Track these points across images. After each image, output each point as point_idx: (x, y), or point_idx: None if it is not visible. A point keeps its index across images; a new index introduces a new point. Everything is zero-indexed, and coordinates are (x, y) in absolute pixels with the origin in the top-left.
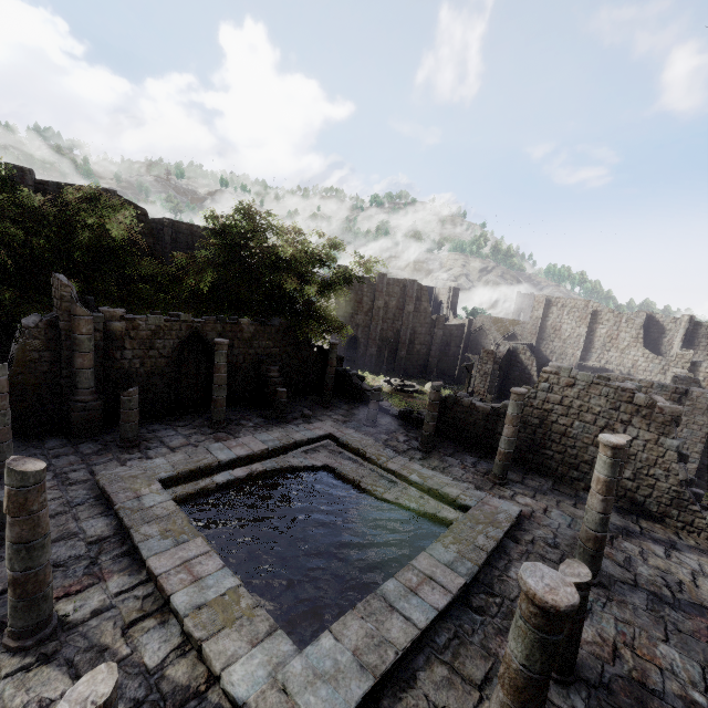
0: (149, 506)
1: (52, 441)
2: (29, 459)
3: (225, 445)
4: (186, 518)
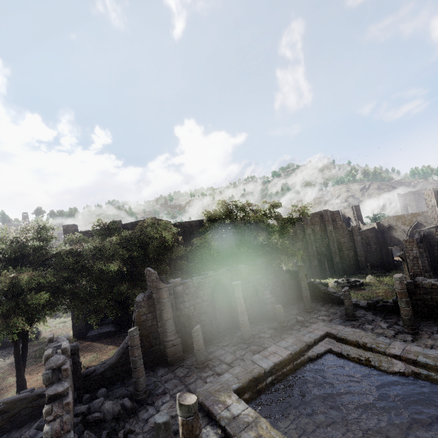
0: (238, 414)
1: (160, 371)
2: (186, 394)
3: (261, 355)
4: (267, 422)
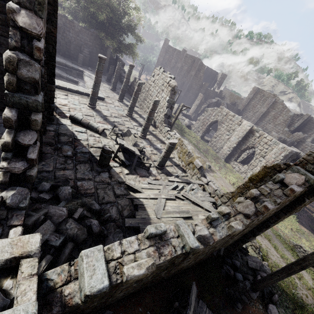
0: None
1: None
2: None
3: None
4: None
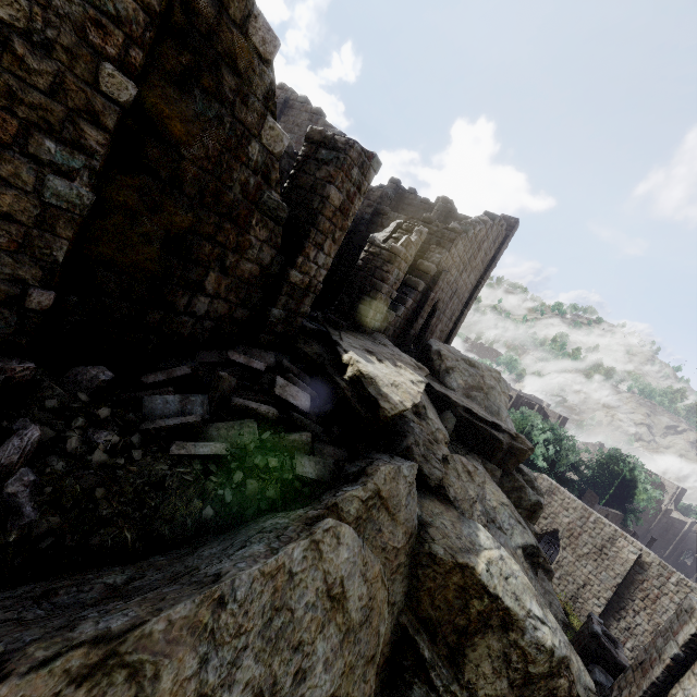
0: None
1: None
2: None
3: None
4: None
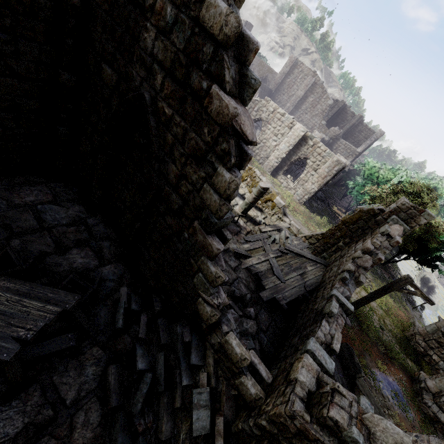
0: None
1: None
2: None
3: None
4: None
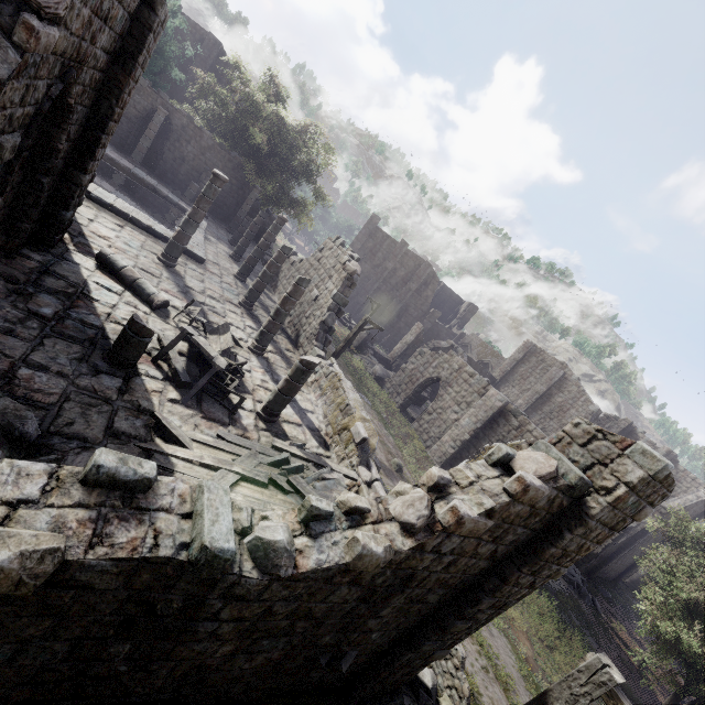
0: None
1: None
2: None
3: (110, 151)
4: None
